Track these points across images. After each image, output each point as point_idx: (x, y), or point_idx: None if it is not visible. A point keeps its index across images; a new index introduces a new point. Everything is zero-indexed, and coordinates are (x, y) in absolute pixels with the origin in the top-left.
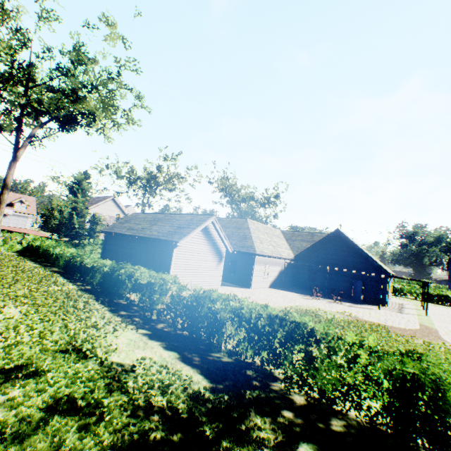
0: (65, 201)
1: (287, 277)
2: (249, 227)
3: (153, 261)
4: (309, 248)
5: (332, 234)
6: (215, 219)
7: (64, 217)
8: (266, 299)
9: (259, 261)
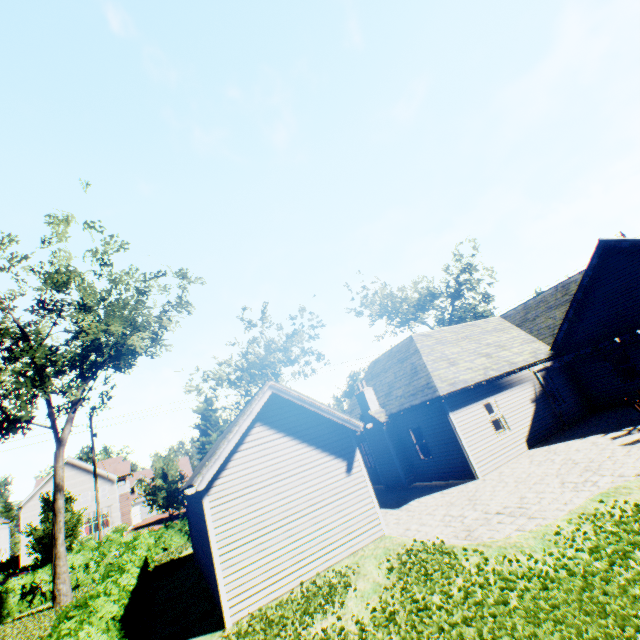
0: (162, 458)
1: (567, 400)
2: (418, 347)
3: (204, 535)
4: (567, 315)
5: (596, 258)
6: (277, 385)
7: (173, 480)
8: (504, 506)
9: (461, 406)
